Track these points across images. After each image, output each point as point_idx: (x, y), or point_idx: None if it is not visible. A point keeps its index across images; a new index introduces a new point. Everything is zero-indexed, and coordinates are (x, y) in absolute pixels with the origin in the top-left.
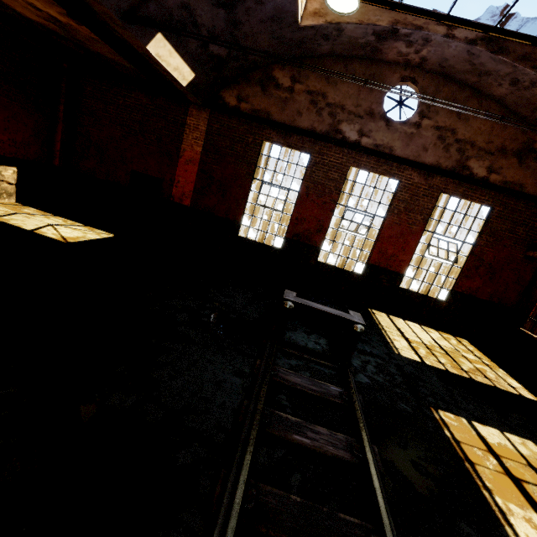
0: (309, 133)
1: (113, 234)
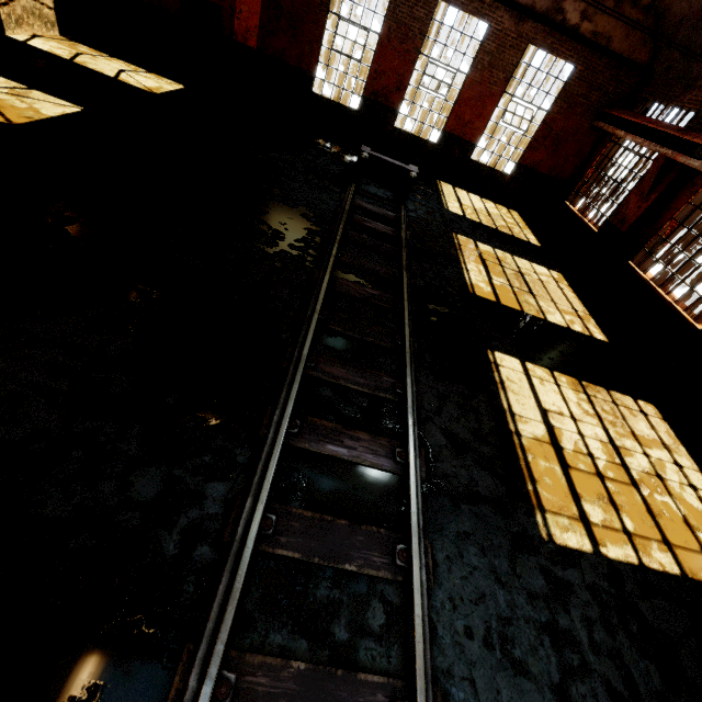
0: None
1: (182, 85)
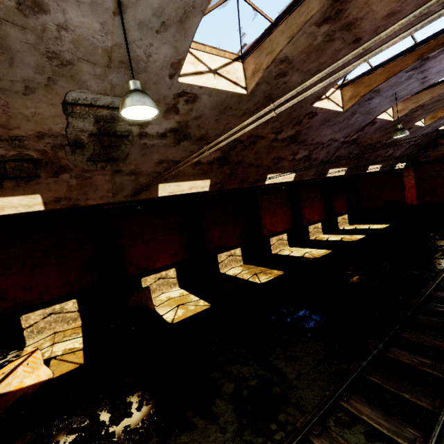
0: None
1: (389, 224)
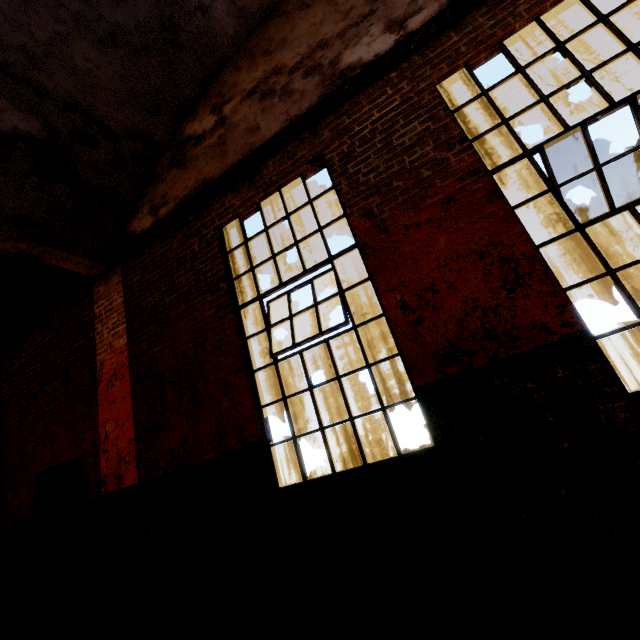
0: (288, 130)
1: None
